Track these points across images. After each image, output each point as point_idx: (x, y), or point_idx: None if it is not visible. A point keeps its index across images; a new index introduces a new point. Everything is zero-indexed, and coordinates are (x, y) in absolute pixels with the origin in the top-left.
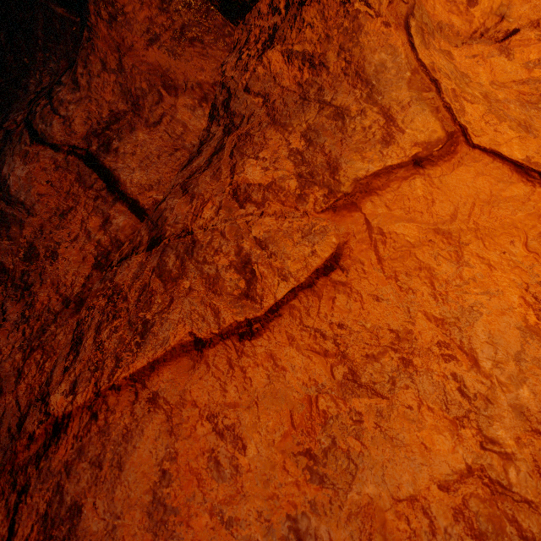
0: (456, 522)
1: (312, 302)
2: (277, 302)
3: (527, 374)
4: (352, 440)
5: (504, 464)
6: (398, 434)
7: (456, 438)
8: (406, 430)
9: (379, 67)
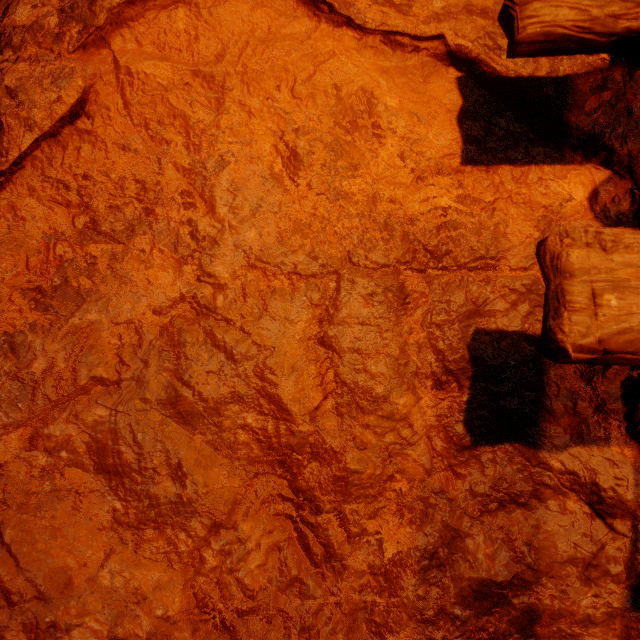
0: (161, 337)
1: (56, 152)
2: (22, 154)
3: (258, 218)
4: (84, 280)
5: (215, 293)
6: (128, 274)
7: (178, 274)
8: (136, 270)
9: None
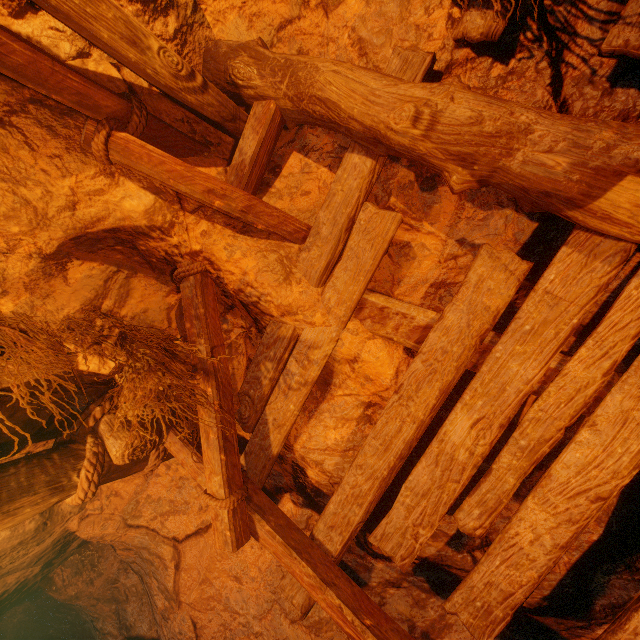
0: None
1: (202, 639)
2: None
3: (248, 604)
4: None
5: (262, 636)
6: None
7: None
8: None
9: (140, 542)
